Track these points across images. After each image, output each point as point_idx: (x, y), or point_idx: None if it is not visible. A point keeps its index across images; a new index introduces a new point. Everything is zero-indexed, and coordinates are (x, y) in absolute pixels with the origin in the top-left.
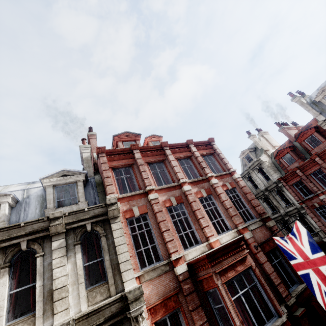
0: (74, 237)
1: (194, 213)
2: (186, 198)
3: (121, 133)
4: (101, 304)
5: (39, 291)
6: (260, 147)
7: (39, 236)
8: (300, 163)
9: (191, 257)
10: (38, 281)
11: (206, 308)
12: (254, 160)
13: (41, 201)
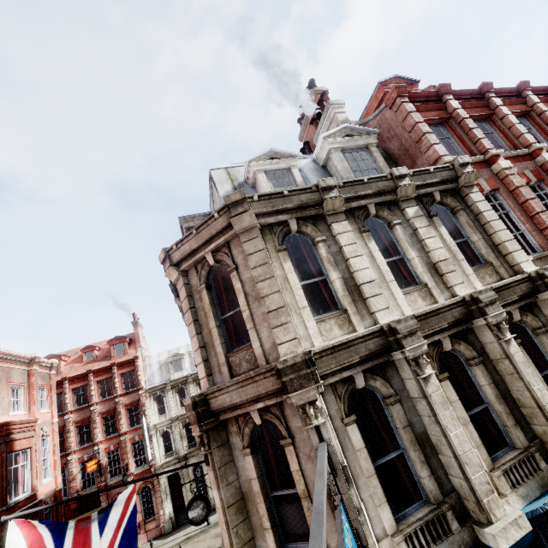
0: (425, 207)
1: None
2: (545, 174)
3: (389, 79)
4: (509, 280)
5: (418, 261)
6: None
7: (383, 201)
8: None
9: None
10: (412, 252)
11: None
12: None
13: (321, 177)
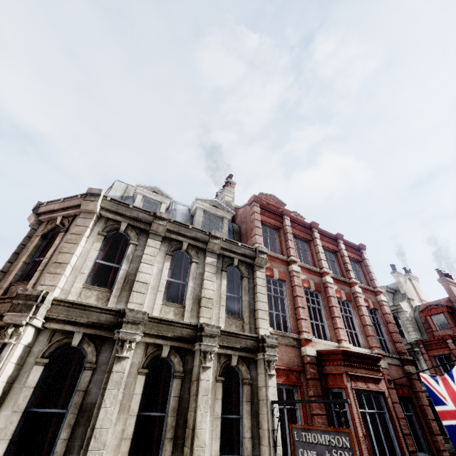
0: (223, 263)
1: (329, 309)
2: (324, 289)
3: (268, 194)
4: (241, 332)
5: (191, 290)
6: (403, 292)
7: (197, 245)
8: (455, 333)
9: (319, 348)
10: (191, 282)
11: (324, 405)
12: (389, 304)
13: (185, 220)
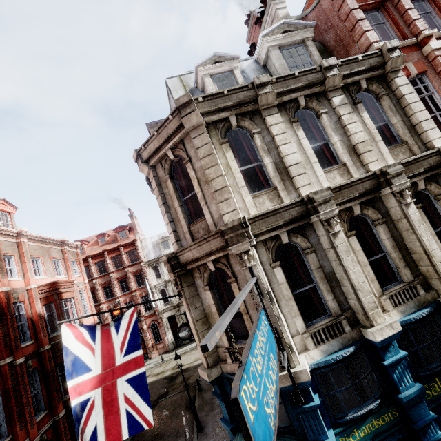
0: (351, 95)
1: None
2: None
3: None
4: (419, 155)
5: (340, 144)
6: None
7: (312, 93)
8: None
9: None
10: (335, 137)
11: None
12: None
13: None
